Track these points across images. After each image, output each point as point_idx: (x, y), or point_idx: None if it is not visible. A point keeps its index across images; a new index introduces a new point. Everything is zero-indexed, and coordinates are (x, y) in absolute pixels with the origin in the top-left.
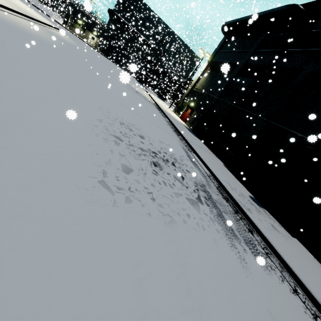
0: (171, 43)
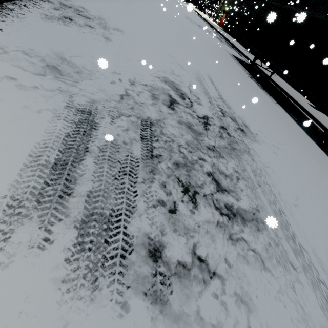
0: None
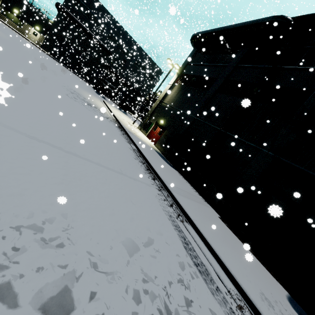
0: (133, 53)
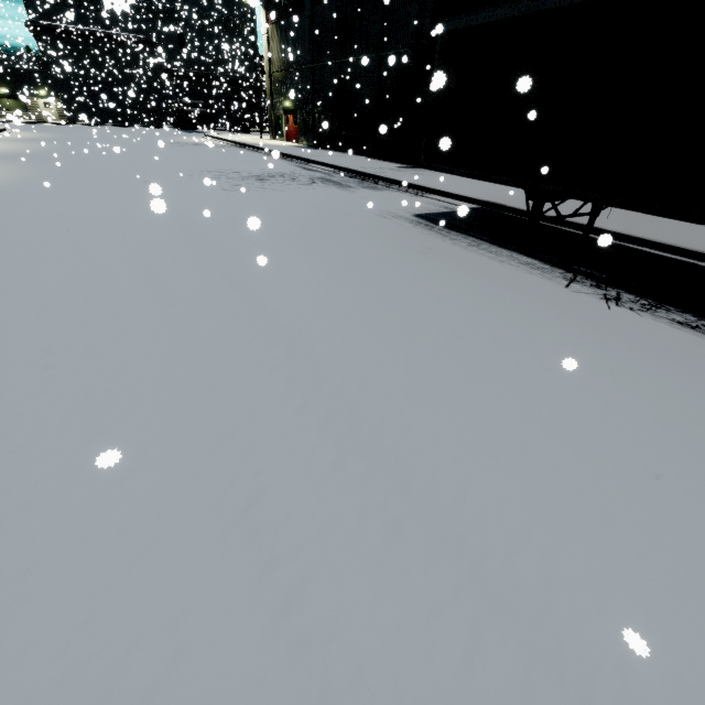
0: (181, 7)
